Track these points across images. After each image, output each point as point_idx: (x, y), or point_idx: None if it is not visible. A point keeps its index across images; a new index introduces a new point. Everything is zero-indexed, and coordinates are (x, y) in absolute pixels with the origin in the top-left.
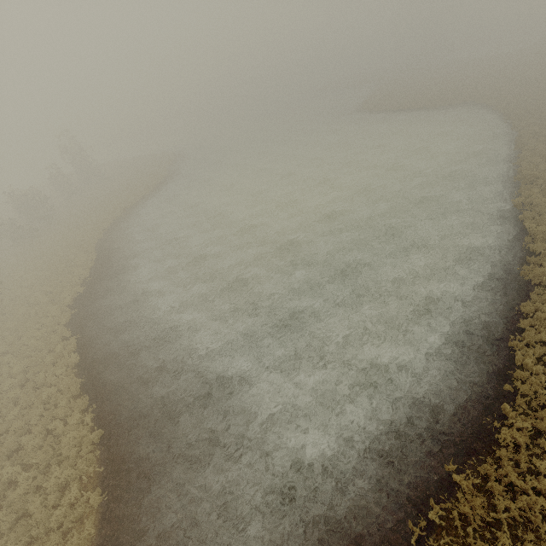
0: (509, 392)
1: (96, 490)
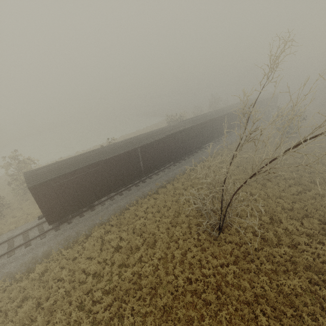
0: None
1: None
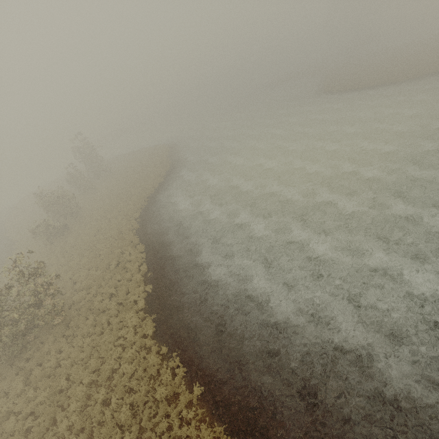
0: None
1: None
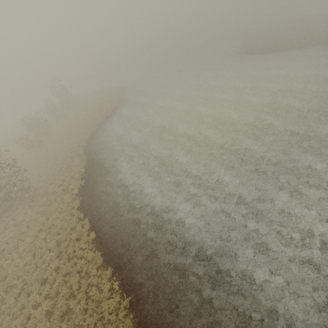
0: None
1: None
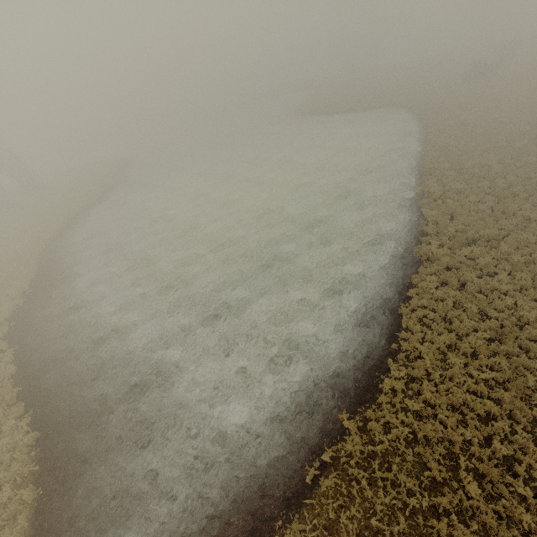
0: (395, 349)
1: (30, 487)
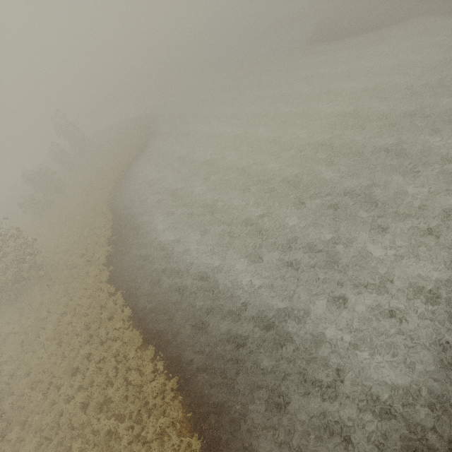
0: None
1: (194, 436)
